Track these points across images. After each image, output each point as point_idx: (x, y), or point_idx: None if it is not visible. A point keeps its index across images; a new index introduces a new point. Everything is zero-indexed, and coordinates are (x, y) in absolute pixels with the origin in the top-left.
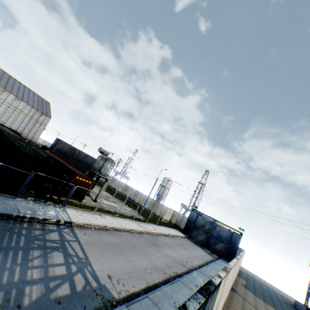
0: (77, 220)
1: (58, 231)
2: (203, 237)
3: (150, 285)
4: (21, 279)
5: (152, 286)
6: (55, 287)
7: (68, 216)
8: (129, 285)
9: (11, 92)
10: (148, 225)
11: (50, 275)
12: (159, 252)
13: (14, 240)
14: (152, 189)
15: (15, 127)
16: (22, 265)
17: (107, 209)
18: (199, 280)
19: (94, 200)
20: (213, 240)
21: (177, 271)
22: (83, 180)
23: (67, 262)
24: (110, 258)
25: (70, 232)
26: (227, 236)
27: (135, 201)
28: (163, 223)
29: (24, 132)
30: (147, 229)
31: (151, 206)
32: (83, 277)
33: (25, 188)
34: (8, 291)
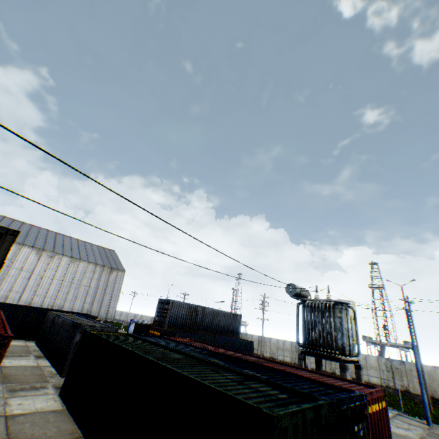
0: None
1: None
2: None
3: None
4: None
5: None
6: None
7: None
8: None
9: (63, 254)
10: None
11: None
12: None
13: None
14: (412, 339)
15: (78, 306)
16: None
17: None
18: None
19: None
20: None
21: None
22: (375, 409)
23: None
24: None
25: None
26: None
27: (337, 373)
28: None
29: (92, 310)
30: None
31: (386, 375)
32: None
33: None
34: None
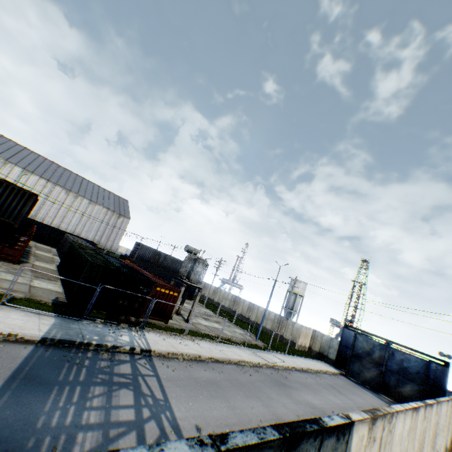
0: (158, 347)
1: (131, 362)
2: (373, 373)
3: None
4: (73, 422)
5: None
6: (116, 436)
7: (146, 342)
8: None
9: (85, 197)
10: (271, 354)
11: (111, 420)
12: (288, 395)
13: (73, 372)
14: (270, 297)
15: (91, 237)
16: (78, 404)
17: (205, 332)
18: None
19: (186, 320)
20: (392, 378)
21: None
22: (166, 292)
23: (137, 403)
24: (202, 401)
25: (148, 364)
26: (419, 370)
27: (250, 319)
28: (298, 351)
29: (101, 241)
30: (267, 361)
31: (275, 325)
32: (157, 425)
33: (96, 308)
34: (56, 436)
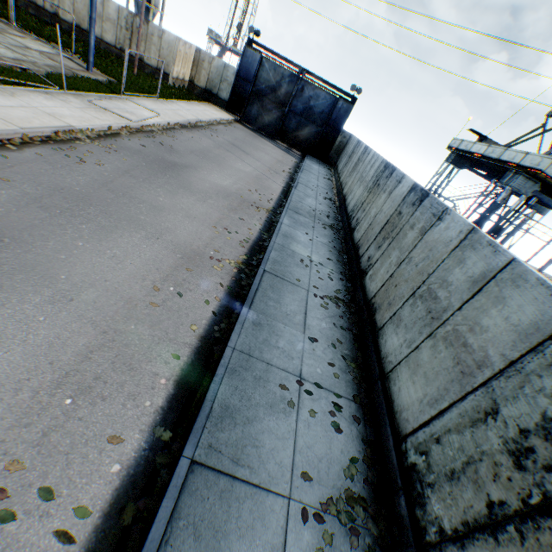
0: None
1: None
2: (274, 117)
3: (189, 358)
4: None
5: (197, 357)
6: None
7: None
8: (85, 460)
9: None
10: (130, 103)
11: None
12: (186, 190)
13: None
14: None
15: None
16: None
17: None
18: (300, 238)
19: None
20: (294, 122)
21: (247, 235)
22: None
23: None
24: None
25: None
26: (325, 110)
27: (62, 18)
28: (175, 90)
29: None
30: (128, 120)
31: (124, 37)
32: None
33: None
34: None
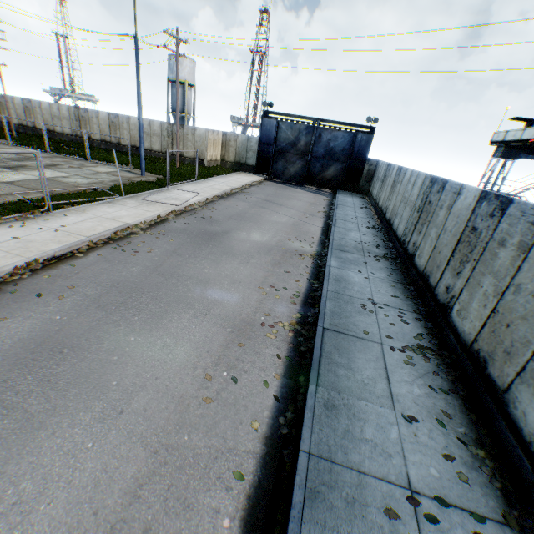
0: None
1: None
2: (299, 167)
3: (255, 476)
4: None
5: (264, 471)
6: None
7: None
8: None
9: None
10: (175, 191)
11: None
12: (229, 255)
13: None
14: (138, 85)
15: None
16: None
17: (9, 199)
18: (354, 278)
19: None
20: (318, 165)
21: (296, 288)
22: None
23: None
24: None
25: None
26: (346, 146)
27: (123, 144)
28: (210, 169)
29: None
30: (173, 205)
31: (167, 142)
32: None
33: None
34: None
